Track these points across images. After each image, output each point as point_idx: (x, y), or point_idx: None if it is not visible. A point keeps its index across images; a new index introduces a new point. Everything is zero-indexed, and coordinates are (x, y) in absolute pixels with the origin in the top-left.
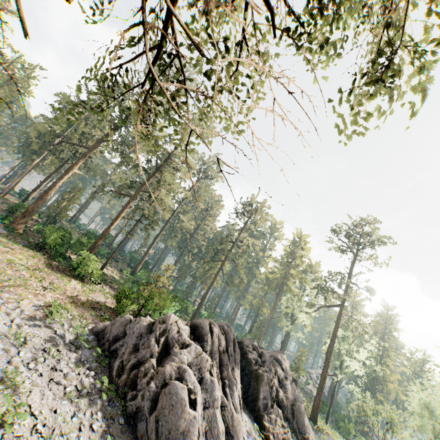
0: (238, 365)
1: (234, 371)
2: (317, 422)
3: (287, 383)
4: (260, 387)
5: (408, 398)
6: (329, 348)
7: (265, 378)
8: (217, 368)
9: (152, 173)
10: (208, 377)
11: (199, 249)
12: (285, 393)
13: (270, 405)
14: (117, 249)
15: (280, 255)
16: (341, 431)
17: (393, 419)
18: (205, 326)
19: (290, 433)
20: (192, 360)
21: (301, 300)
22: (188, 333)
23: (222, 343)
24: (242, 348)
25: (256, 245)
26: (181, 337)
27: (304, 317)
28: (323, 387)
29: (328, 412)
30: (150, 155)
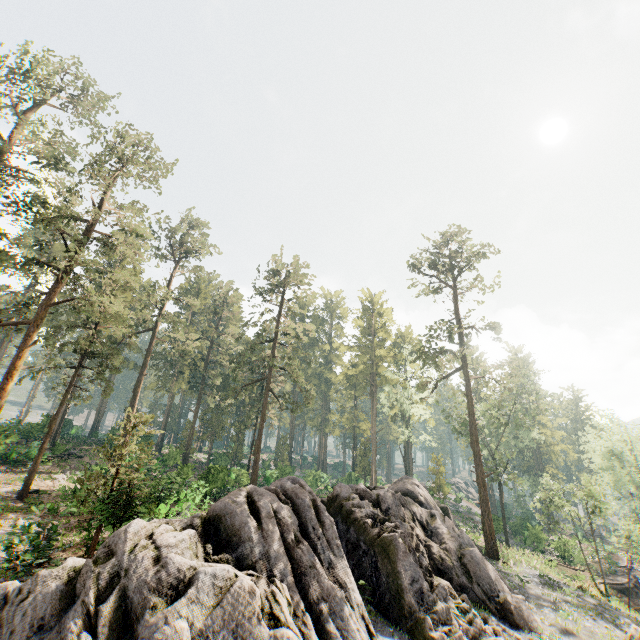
0: (340, 549)
1: (335, 567)
2: (499, 554)
3: (438, 524)
4: (397, 565)
5: (588, 454)
6: (472, 436)
7: (399, 543)
8: (291, 587)
9: (65, 267)
10: (266, 637)
11: (228, 377)
12: (442, 544)
13: (427, 587)
14: (49, 434)
15: (353, 336)
16: (529, 545)
17: (593, 493)
18: (236, 507)
19: (479, 617)
20: (209, 618)
21: (407, 387)
22: (192, 545)
23: (289, 523)
24: (340, 507)
25: (310, 332)
26: (166, 571)
27: (420, 410)
28: (487, 498)
29: (505, 529)
30: (52, 238)
